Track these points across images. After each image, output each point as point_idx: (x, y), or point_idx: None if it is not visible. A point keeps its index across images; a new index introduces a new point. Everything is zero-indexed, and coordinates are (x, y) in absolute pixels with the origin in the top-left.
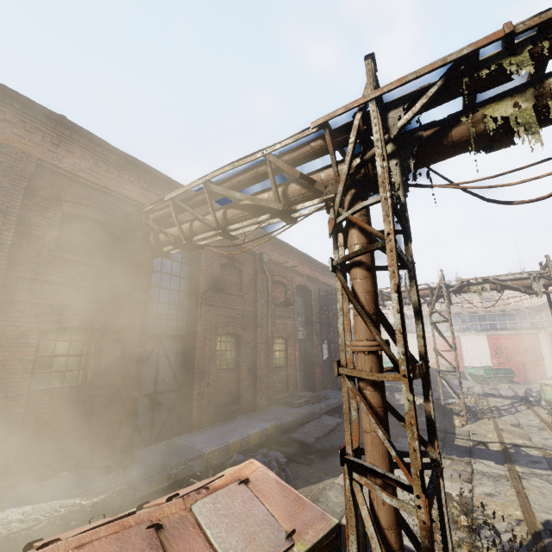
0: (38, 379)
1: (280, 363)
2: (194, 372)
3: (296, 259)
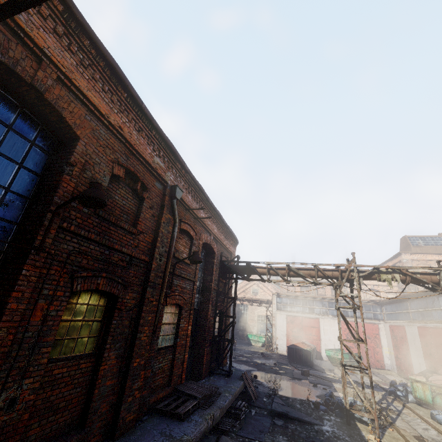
0: None
1: (167, 342)
2: None
3: (207, 212)
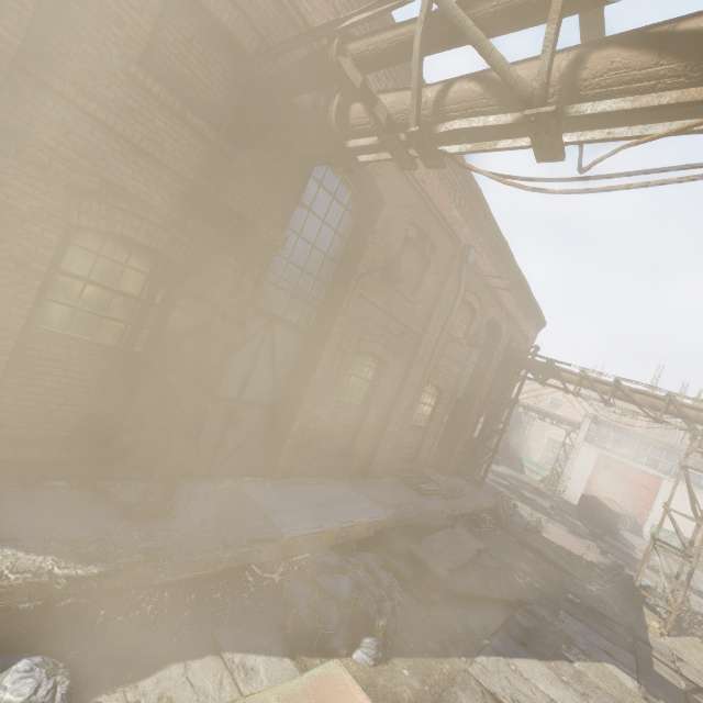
0: (50, 311)
1: (420, 422)
2: (305, 393)
3: (506, 278)
